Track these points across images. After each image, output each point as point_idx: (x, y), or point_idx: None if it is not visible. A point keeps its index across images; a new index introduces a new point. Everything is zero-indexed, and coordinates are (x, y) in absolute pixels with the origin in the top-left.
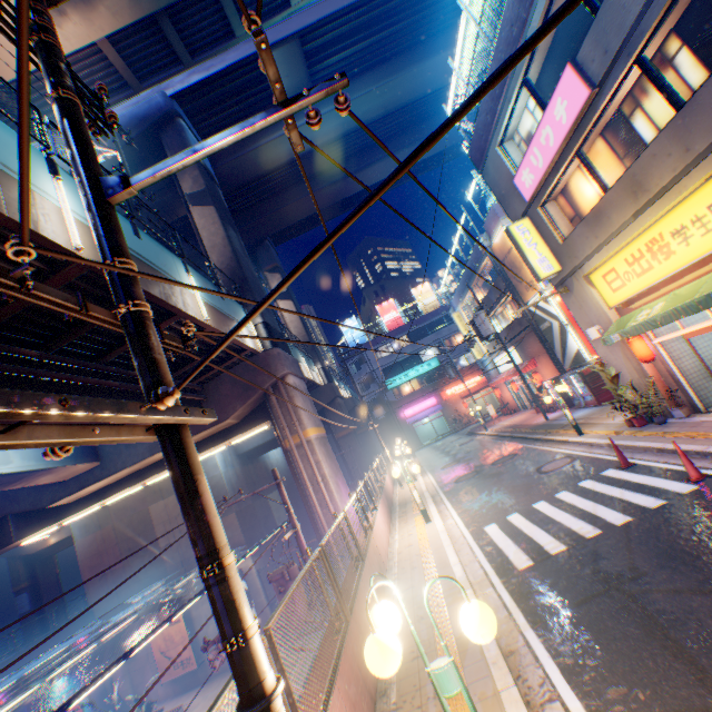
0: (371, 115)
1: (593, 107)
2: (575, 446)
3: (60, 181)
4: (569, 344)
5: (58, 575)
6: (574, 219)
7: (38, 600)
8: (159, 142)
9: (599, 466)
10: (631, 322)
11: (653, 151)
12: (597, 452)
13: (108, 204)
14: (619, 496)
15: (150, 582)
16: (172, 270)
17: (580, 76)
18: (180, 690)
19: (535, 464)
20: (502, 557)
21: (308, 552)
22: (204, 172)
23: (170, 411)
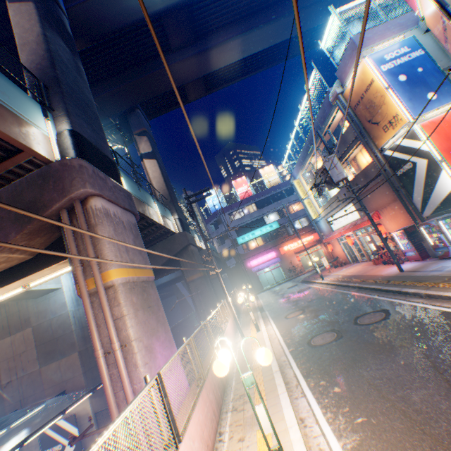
0: None
1: None
2: None
3: None
4: (439, 184)
5: None
6: None
7: None
8: None
9: None
10: None
11: None
12: None
13: None
14: None
15: None
16: None
17: None
18: None
19: None
20: None
21: None
22: None
23: None
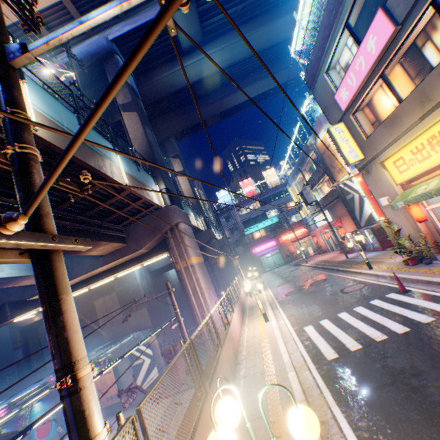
0: (240, 56)
1: (396, 40)
2: (367, 276)
3: (25, 84)
4: (364, 209)
5: (40, 339)
6: (375, 123)
7: (27, 354)
8: (103, 71)
9: (384, 291)
10: (412, 193)
11: (439, 71)
12: (383, 281)
13: (9, 66)
14: (399, 312)
15: (94, 347)
16: (105, 150)
17: (388, 17)
18: (110, 413)
19: (339, 287)
20: (316, 350)
21: (181, 343)
22: (131, 90)
23: (32, 237)
